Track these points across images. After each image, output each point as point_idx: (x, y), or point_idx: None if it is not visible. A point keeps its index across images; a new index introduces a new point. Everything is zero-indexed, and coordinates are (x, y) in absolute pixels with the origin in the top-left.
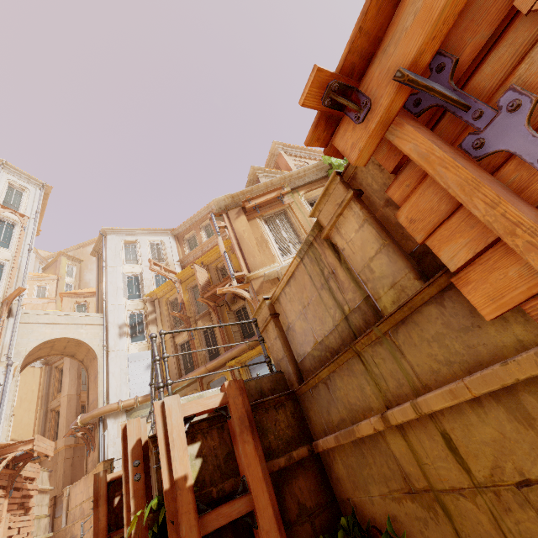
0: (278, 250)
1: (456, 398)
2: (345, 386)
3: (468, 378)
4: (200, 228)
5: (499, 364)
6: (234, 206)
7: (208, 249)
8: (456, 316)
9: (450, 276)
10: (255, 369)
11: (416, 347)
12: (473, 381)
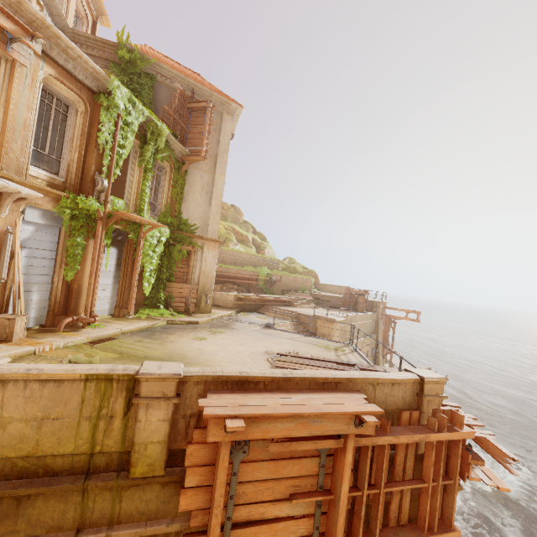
0: None
1: (136, 536)
2: (46, 507)
3: (149, 528)
4: None
5: (166, 525)
6: None
7: None
8: (165, 495)
9: (178, 479)
10: None
11: (133, 501)
12: (151, 530)
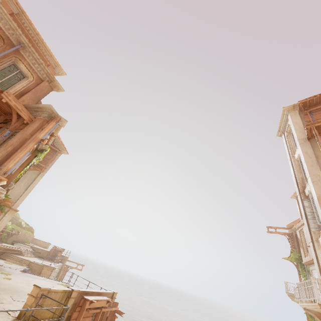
0: None
1: None
2: None
3: None
4: None
5: None
6: None
7: None
8: None
9: None
10: None
11: None
12: None
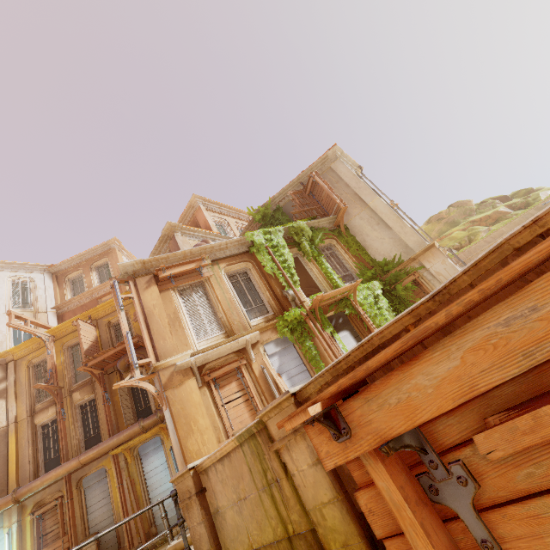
0: (193, 329)
1: None
2: None
3: None
4: (91, 268)
5: None
6: (145, 273)
7: (100, 295)
8: None
9: None
10: (147, 455)
11: None
12: None
